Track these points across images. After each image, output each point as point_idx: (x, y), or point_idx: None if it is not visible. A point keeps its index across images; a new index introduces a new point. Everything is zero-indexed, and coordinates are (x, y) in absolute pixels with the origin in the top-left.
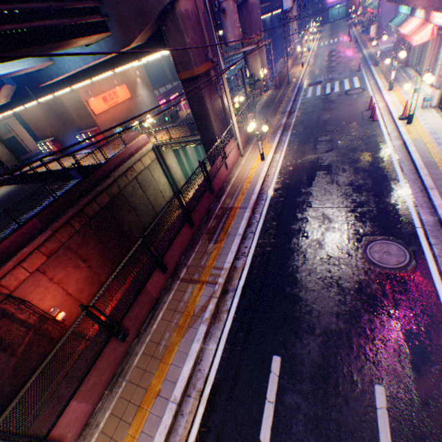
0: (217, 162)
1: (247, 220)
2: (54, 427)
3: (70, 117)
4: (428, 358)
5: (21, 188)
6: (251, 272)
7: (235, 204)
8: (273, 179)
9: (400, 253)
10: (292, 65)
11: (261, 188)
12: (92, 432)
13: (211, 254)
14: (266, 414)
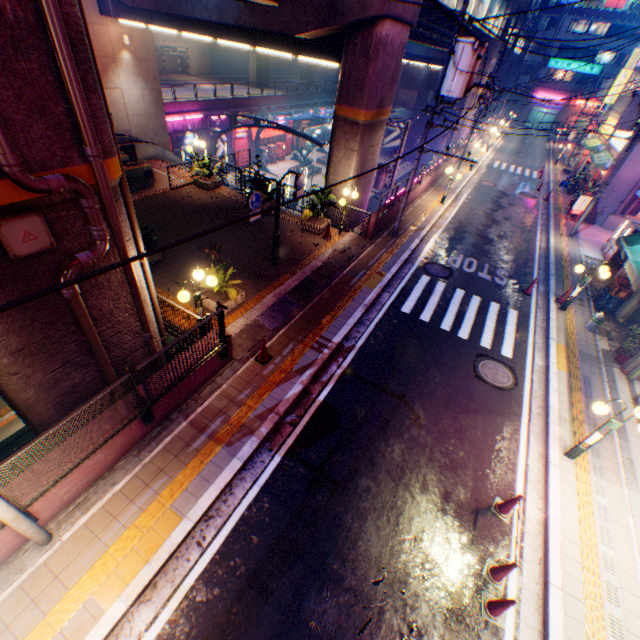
0: None
1: None
2: None
3: None
4: None
5: None
6: None
7: None
8: None
9: None
10: (431, 184)
11: None
12: None
13: None
14: None
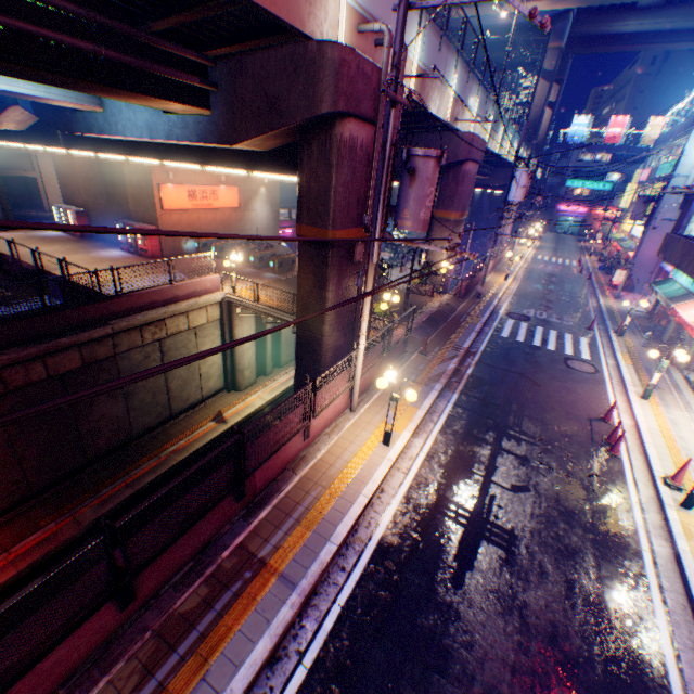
0: (292, 416)
1: (275, 641)
2: None
3: (123, 193)
4: None
5: None
6: None
7: (277, 554)
8: (388, 507)
9: None
10: (492, 268)
11: (354, 525)
12: None
13: None
14: None
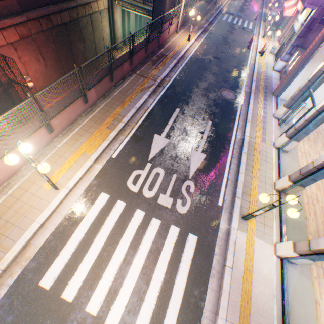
0: (164, 26)
1: (175, 64)
2: (87, 93)
3: None
4: (227, 120)
5: None
6: (172, 84)
7: (169, 55)
8: (191, 53)
9: (232, 96)
10: None
11: (184, 54)
12: (97, 108)
13: (154, 70)
14: (171, 120)
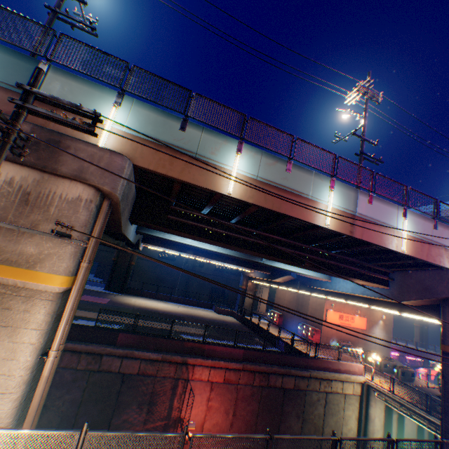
0: None
1: None
2: None
3: (304, 309)
4: None
5: (240, 325)
6: None
7: None
8: None
9: None
10: None
11: None
12: None
13: None
14: None
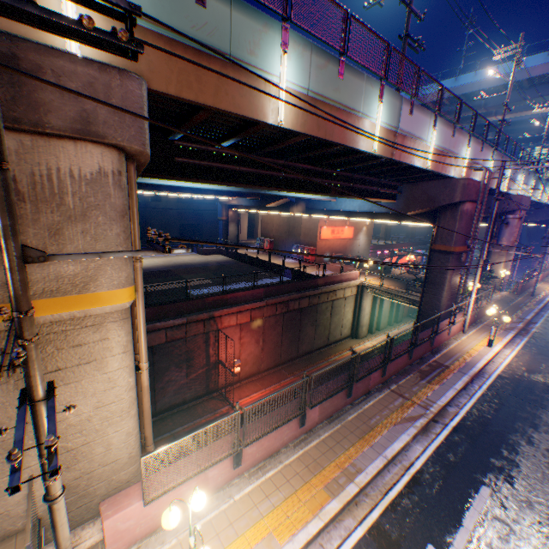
0: (440, 323)
1: (464, 382)
2: (308, 409)
3: (297, 231)
4: None
5: (235, 262)
6: (463, 421)
7: (452, 365)
8: (498, 366)
9: None
10: (539, 279)
11: (482, 367)
12: (315, 436)
13: (423, 387)
14: (471, 514)
